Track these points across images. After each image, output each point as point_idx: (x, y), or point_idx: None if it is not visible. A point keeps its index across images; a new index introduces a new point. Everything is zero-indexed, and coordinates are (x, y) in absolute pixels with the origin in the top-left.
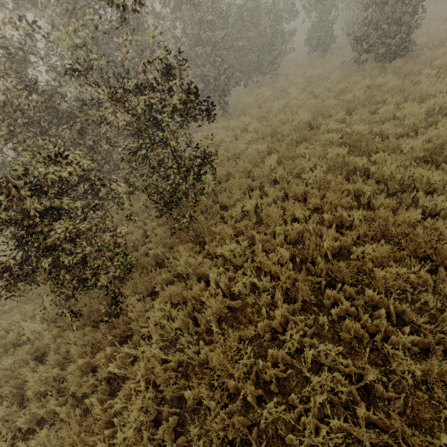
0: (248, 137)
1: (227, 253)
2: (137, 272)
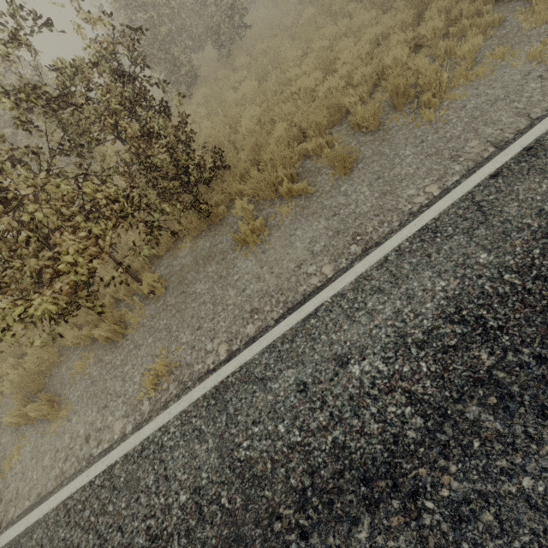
0: None
1: (239, 64)
2: (200, 80)
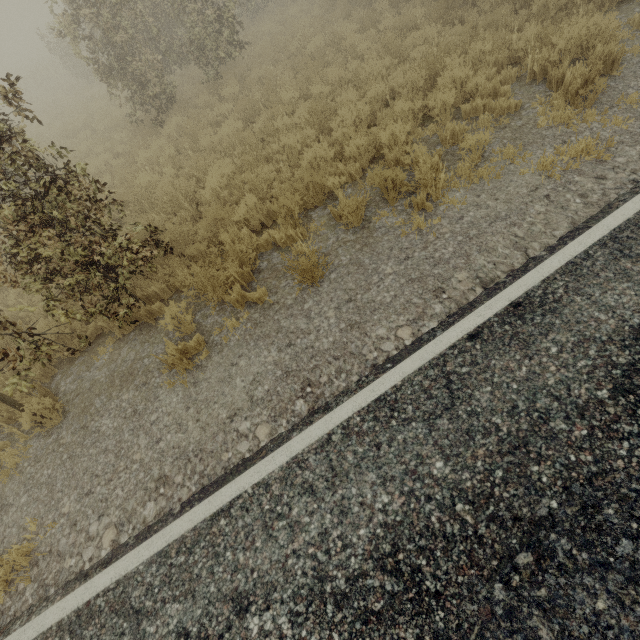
0: (314, 13)
1: (225, 93)
2: (177, 104)
